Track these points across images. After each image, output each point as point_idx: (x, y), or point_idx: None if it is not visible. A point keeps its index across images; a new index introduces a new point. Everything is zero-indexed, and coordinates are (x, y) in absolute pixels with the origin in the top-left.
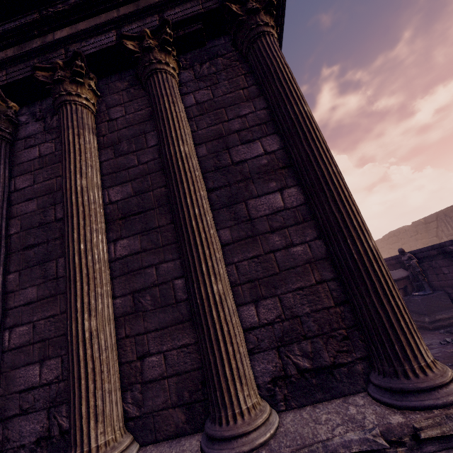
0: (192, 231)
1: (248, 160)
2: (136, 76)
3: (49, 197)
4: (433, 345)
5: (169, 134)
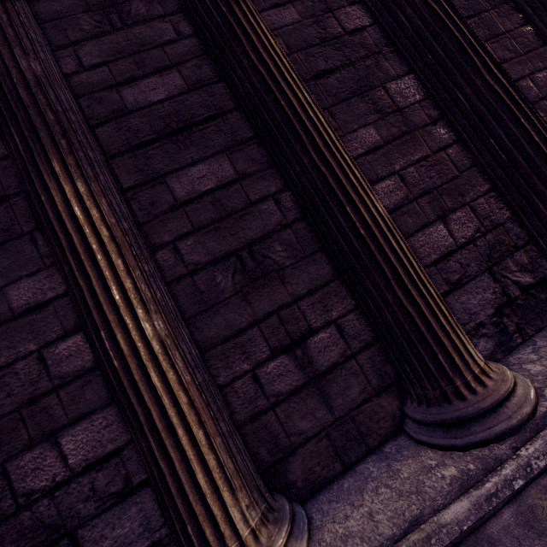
0: None
1: None
2: None
3: (314, 0)
4: None
5: None
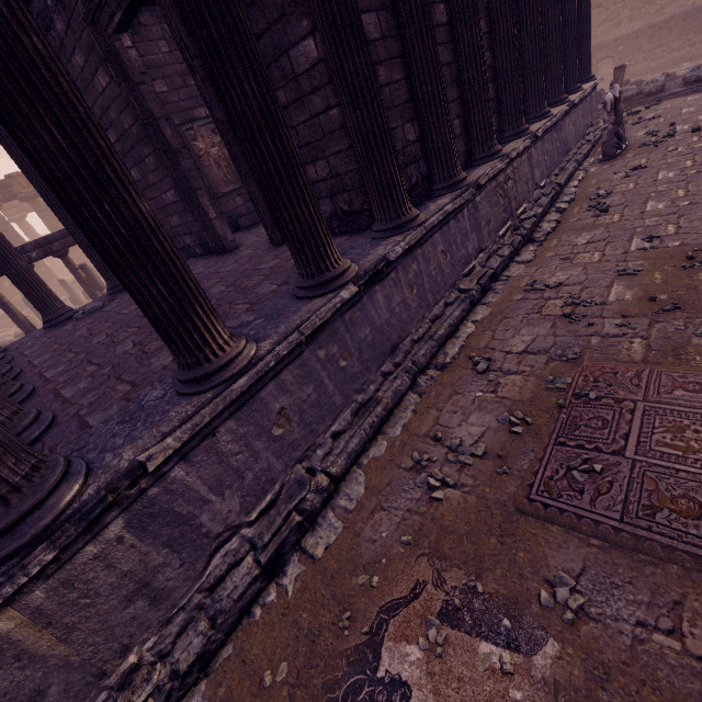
0: None
1: None
2: None
3: None
4: None
5: None
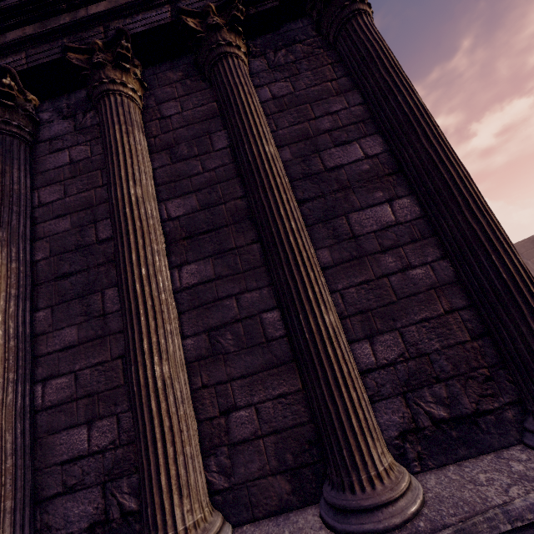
0: (290, 248)
1: (345, 165)
2: (196, 63)
3: (87, 212)
4: None
5: (249, 130)
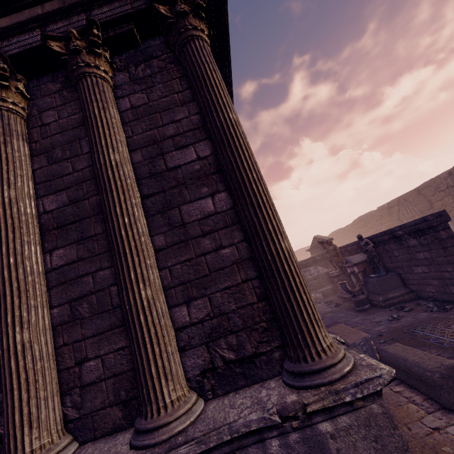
0: (121, 240)
1: (182, 166)
2: (68, 78)
3: None
4: (382, 321)
5: (99, 142)
